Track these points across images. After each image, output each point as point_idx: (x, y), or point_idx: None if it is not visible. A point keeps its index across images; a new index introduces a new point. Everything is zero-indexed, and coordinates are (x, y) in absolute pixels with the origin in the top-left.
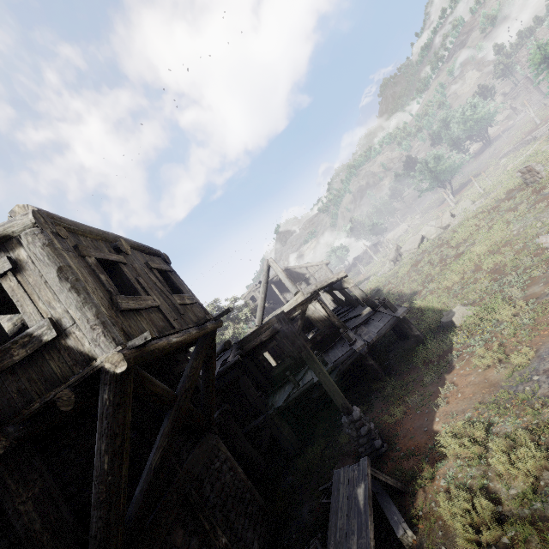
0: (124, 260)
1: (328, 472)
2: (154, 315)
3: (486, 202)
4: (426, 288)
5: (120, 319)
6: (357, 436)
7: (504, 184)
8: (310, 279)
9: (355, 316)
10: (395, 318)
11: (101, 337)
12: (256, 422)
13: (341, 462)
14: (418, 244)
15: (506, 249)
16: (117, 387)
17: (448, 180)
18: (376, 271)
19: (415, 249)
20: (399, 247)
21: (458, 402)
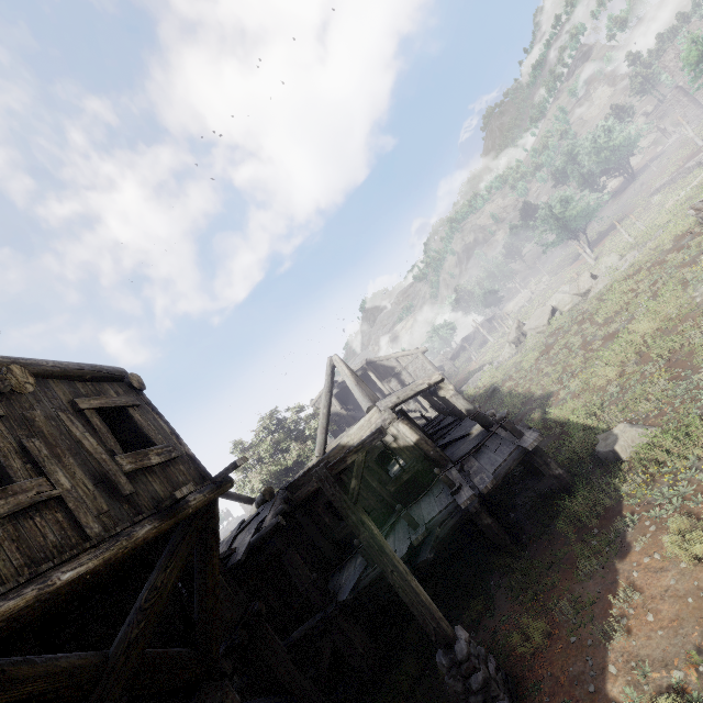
0: None
1: None
2: (39, 520)
3: (644, 256)
4: (566, 388)
5: None
6: (464, 690)
7: (669, 227)
8: (401, 373)
9: (461, 436)
10: (521, 449)
11: None
12: (309, 624)
13: None
14: (547, 319)
15: (688, 326)
16: None
17: (581, 229)
18: (492, 357)
19: (544, 326)
20: (521, 324)
21: (650, 635)
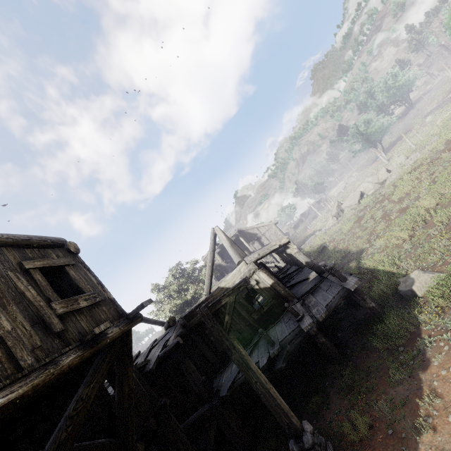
0: None
1: None
2: None
3: (424, 155)
4: (373, 246)
5: None
6: None
7: (441, 135)
8: (261, 238)
9: (302, 280)
10: (345, 289)
11: None
12: (200, 412)
13: None
14: (357, 199)
15: None
16: None
17: (378, 140)
18: (320, 226)
19: (355, 204)
20: (340, 203)
21: None
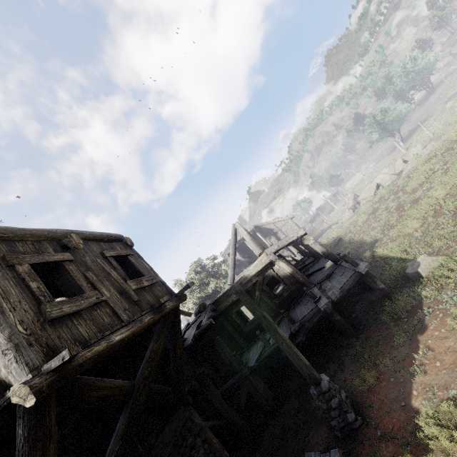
0: (71, 257)
1: (303, 440)
2: (99, 311)
3: (438, 146)
4: (386, 236)
5: (47, 331)
6: (327, 408)
7: (456, 125)
8: (278, 233)
9: (319, 269)
10: (358, 273)
11: (13, 363)
12: (232, 380)
13: (315, 430)
14: (373, 191)
15: None
16: (31, 420)
17: (396, 129)
18: (337, 219)
19: (372, 196)
20: (356, 196)
21: (438, 373)
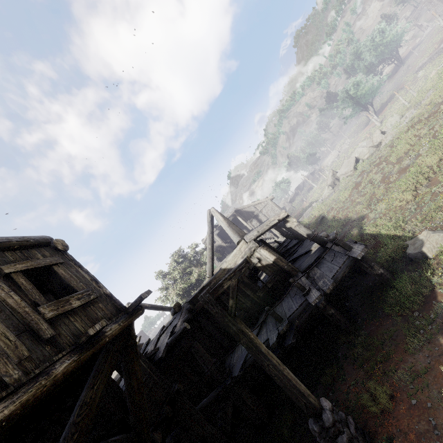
0: None
1: None
2: None
3: (421, 111)
4: (374, 211)
5: None
6: None
7: (439, 86)
8: (258, 215)
9: (304, 253)
10: (351, 258)
11: None
12: (215, 392)
13: None
14: (353, 166)
15: None
16: None
17: (369, 103)
18: (316, 197)
19: (351, 171)
20: (335, 172)
21: None
